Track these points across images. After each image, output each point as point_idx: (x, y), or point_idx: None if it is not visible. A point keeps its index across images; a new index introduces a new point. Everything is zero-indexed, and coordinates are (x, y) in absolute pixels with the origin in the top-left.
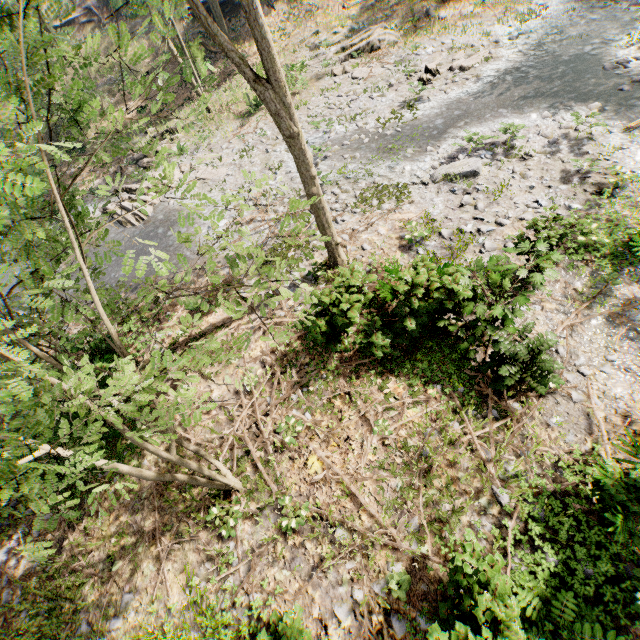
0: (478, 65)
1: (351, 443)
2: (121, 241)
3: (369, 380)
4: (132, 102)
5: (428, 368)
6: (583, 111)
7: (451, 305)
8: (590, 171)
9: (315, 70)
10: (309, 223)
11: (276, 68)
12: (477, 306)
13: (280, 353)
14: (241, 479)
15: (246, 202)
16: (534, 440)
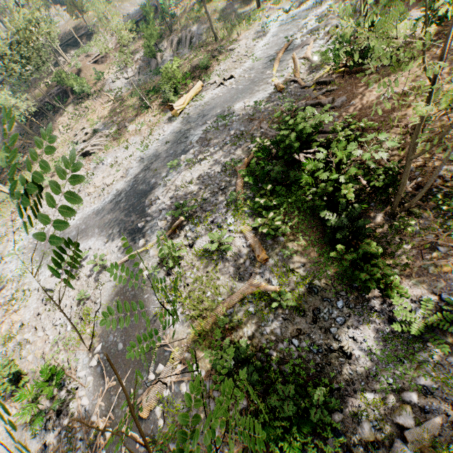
0: (114, 182)
1: None
2: None
3: None
4: None
5: None
6: (118, 241)
7: None
8: (90, 297)
9: None
10: None
11: None
12: None
13: None
14: None
15: None
16: None
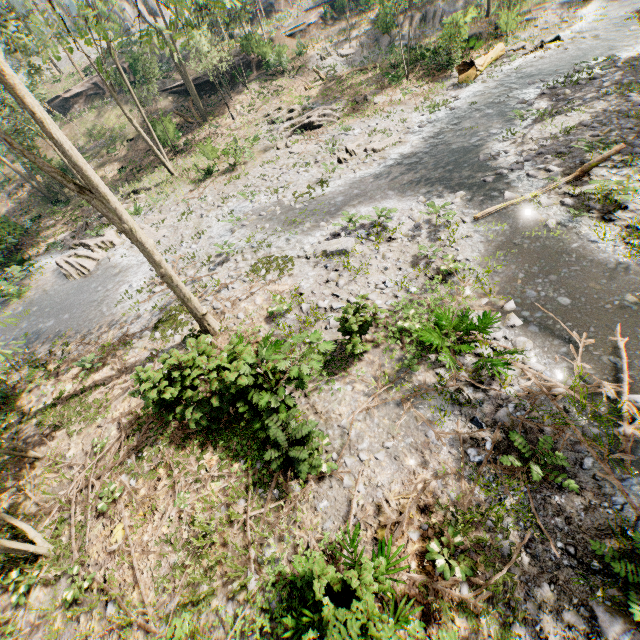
0: (388, 148)
1: (155, 513)
2: (60, 293)
3: (192, 450)
4: (116, 163)
5: (241, 442)
6: (450, 198)
7: (237, 388)
8: (436, 256)
9: (266, 143)
10: (205, 288)
11: (92, 185)
12: (258, 390)
13: (134, 416)
14: (54, 543)
15: (168, 263)
16: (297, 524)
